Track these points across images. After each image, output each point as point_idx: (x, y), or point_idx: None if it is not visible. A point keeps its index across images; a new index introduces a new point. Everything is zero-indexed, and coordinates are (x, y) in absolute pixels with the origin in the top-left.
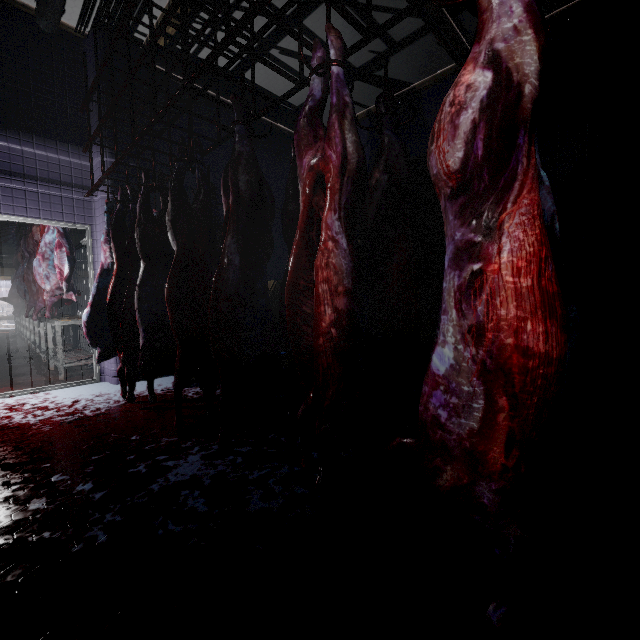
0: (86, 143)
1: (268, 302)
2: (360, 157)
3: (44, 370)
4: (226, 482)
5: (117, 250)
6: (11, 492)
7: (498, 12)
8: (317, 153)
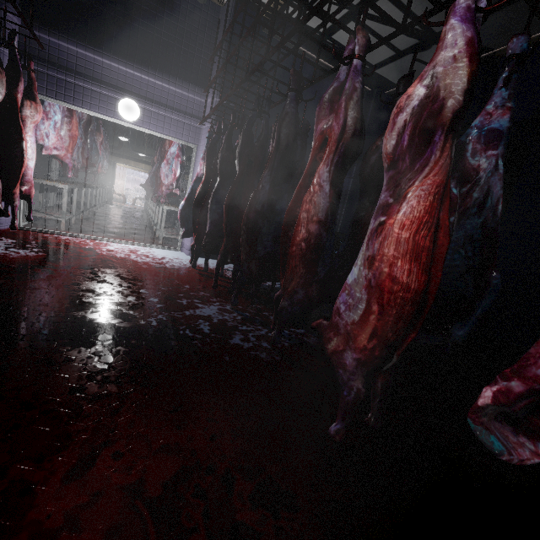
0: (206, 86)
1: (279, 219)
2: (355, 128)
3: (153, 236)
4: (225, 325)
5: (206, 165)
6: (121, 289)
7: (446, 41)
8: (327, 121)
